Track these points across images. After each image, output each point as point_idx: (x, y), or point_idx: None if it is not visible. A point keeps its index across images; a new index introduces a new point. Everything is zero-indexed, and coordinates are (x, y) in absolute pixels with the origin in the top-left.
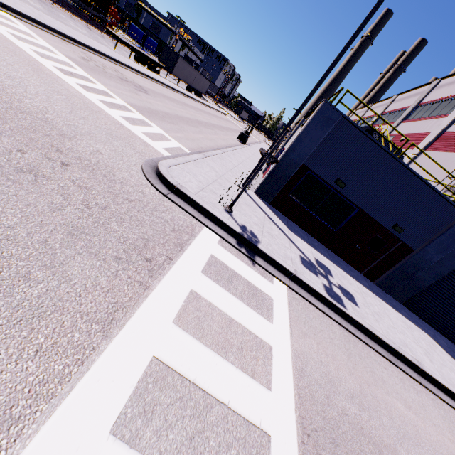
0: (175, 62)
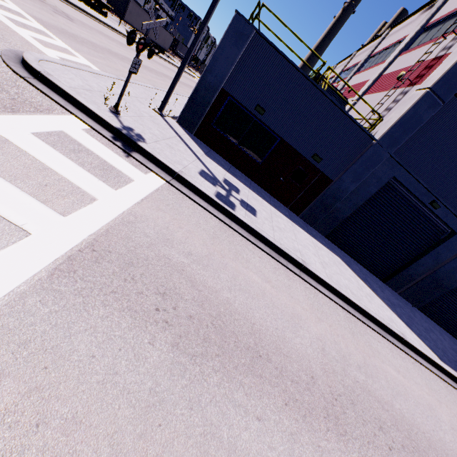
0: (126, 6)
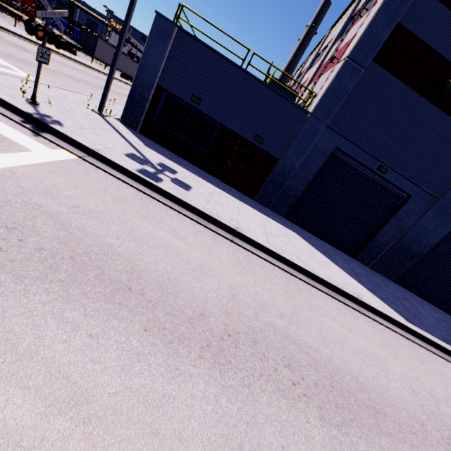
0: (95, 45)
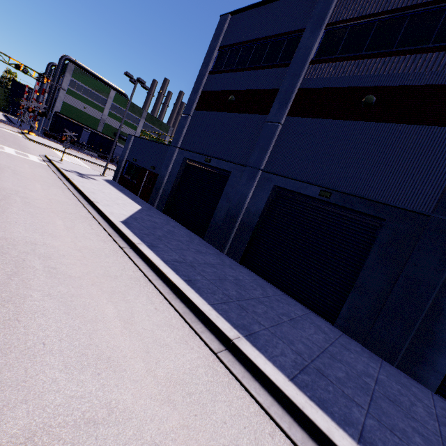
0: None
